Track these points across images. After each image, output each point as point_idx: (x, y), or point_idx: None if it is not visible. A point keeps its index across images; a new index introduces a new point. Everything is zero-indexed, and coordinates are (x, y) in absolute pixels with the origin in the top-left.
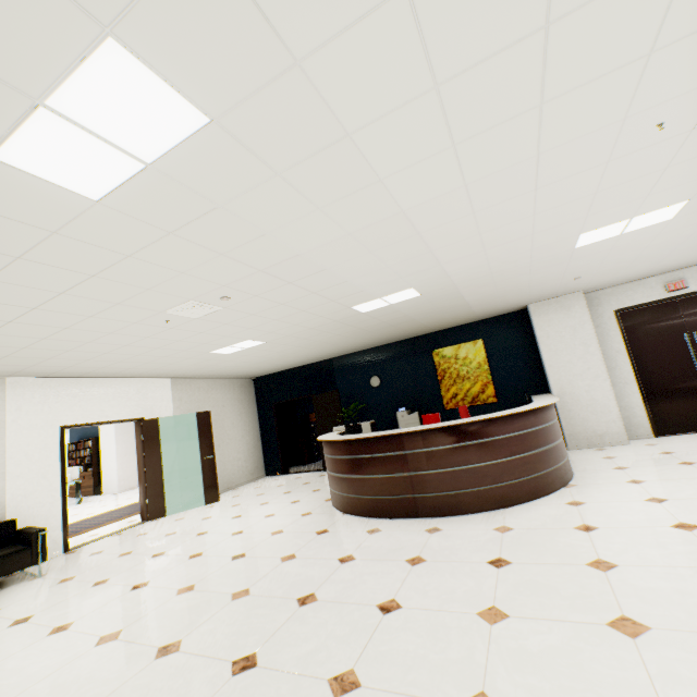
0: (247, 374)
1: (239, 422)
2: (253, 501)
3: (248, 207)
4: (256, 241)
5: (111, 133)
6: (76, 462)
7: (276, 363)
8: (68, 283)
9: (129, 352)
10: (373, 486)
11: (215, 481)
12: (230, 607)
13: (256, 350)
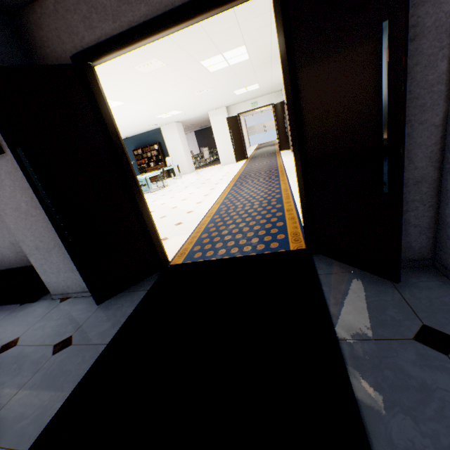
0: None
1: None
2: None
3: None
4: None
5: None
6: (145, 161)
7: None
8: None
9: None
10: None
11: None
12: None
13: None
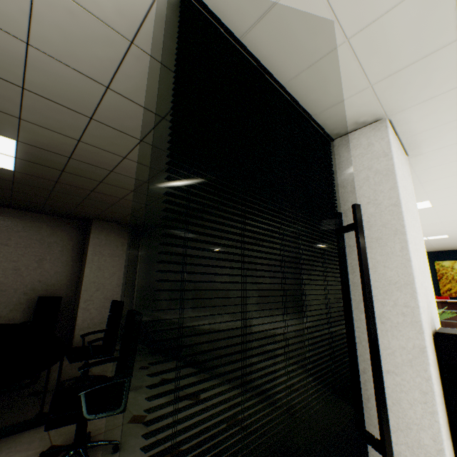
0: None
1: None
2: None
3: None
4: None
5: None
6: None
7: None
8: None
9: None
10: None
11: None
12: None
13: None
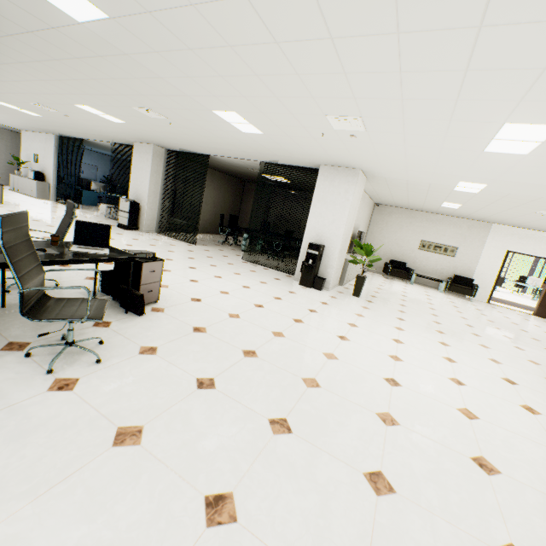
0: None
1: None
2: None
3: (522, 193)
4: (541, 198)
5: (469, 187)
6: None
7: None
8: (486, 204)
9: (540, 223)
10: None
11: None
12: (489, 326)
13: None
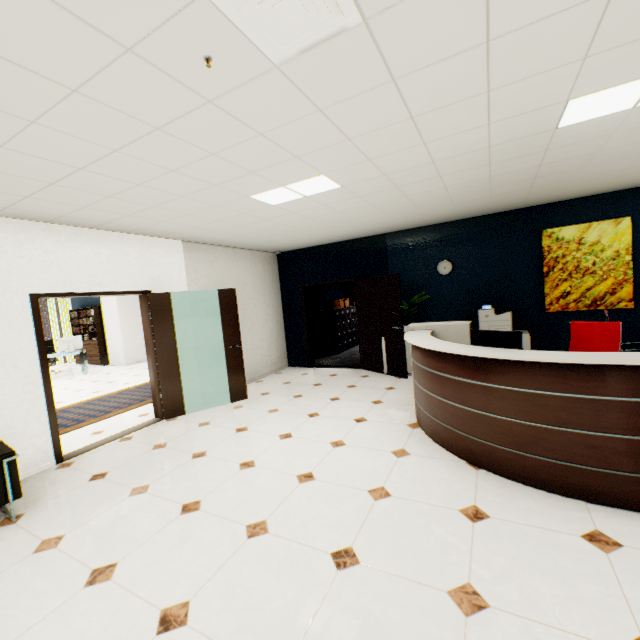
0: (274, 246)
1: (261, 304)
2: (294, 407)
3: None
4: None
5: None
6: (80, 330)
7: (318, 232)
8: None
9: (121, 173)
10: (563, 445)
11: (241, 376)
12: None
13: (314, 202)
